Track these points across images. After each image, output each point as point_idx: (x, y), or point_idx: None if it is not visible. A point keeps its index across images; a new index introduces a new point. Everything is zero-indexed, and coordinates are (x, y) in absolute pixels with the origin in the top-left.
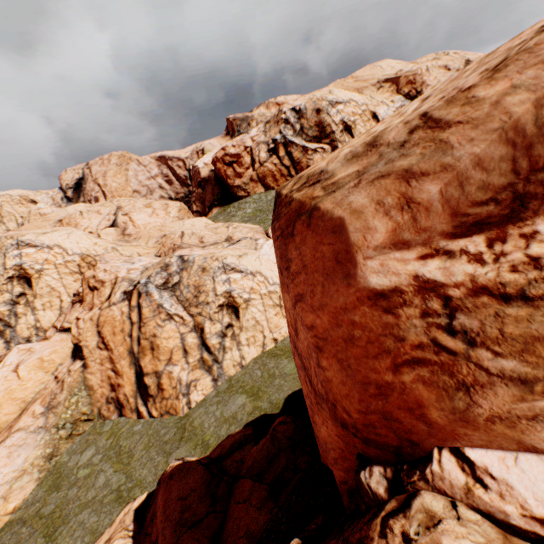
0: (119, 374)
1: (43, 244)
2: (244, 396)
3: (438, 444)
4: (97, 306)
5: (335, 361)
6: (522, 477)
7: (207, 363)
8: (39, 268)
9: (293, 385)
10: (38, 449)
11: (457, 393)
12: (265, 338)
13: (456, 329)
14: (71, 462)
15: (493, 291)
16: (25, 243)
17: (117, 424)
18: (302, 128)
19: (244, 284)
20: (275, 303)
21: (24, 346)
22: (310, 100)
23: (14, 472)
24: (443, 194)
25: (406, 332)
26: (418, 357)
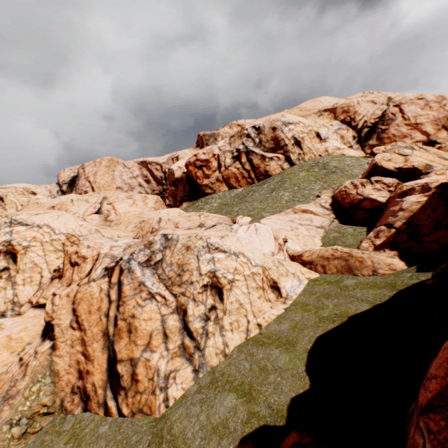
0: (89, 359)
1: (34, 223)
2: (233, 395)
3: None
4: (75, 282)
5: None
6: None
7: (188, 350)
8: (26, 244)
9: (295, 384)
10: None
11: None
12: (249, 323)
13: None
14: None
15: None
16: (17, 222)
17: (80, 422)
18: (260, 141)
19: (228, 264)
20: (258, 286)
21: None
22: (267, 121)
23: None
24: None
25: None
26: None
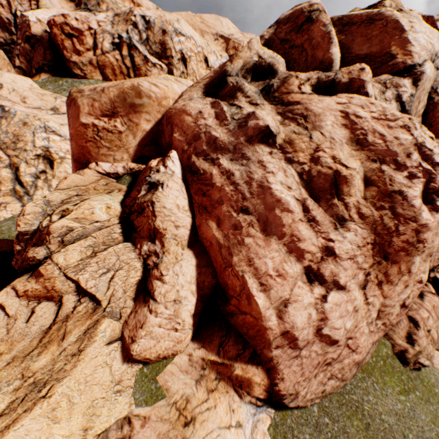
0: None
1: None
2: None
3: (94, 161)
4: None
5: (75, 142)
6: (105, 165)
7: (19, 193)
8: None
9: None
10: None
11: (97, 149)
12: None
13: (99, 136)
14: None
15: (107, 130)
16: None
17: None
18: (148, 39)
19: (62, 146)
20: None
21: None
22: (160, 18)
23: None
24: (99, 106)
25: (89, 134)
26: (91, 140)
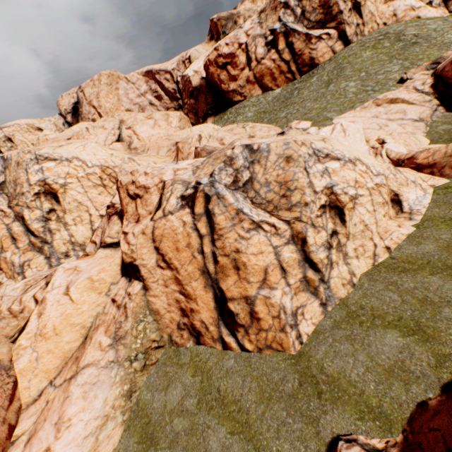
0: (190, 298)
1: (61, 157)
2: (394, 333)
3: None
4: (144, 217)
5: None
6: None
7: (313, 284)
8: (62, 182)
9: None
10: (115, 388)
11: None
12: (376, 247)
13: None
14: (157, 403)
15: None
16: (43, 157)
17: (198, 355)
18: (303, 13)
19: (345, 175)
20: (384, 200)
21: (68, 265)
22: None
23: (96, 419)
24: None
25: None
26: None
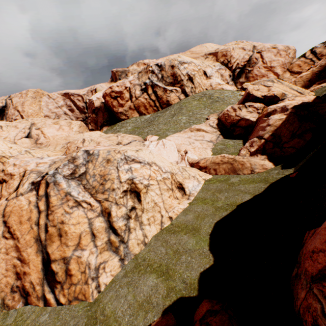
0: (25, 262)
1: None
2: (154, 276)
3: None
4: (5, 197)
5: None
6: None
7: (114, 244)
8: None
9: (202, 262)
10: None
11: None
12: (162, 217)
13: None
14: None
15: None
16: None
17: (22, 315)
18: (162, 77)
19: (143, 172)
20: (169, 188)
21: None
22: (167, 60)
23: None
24: None
25: None
26: None
